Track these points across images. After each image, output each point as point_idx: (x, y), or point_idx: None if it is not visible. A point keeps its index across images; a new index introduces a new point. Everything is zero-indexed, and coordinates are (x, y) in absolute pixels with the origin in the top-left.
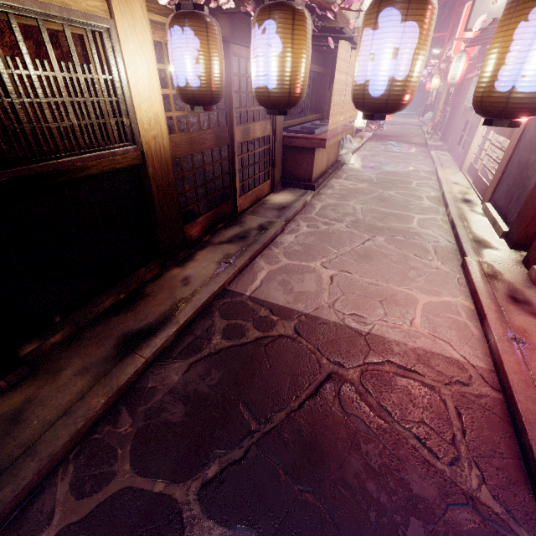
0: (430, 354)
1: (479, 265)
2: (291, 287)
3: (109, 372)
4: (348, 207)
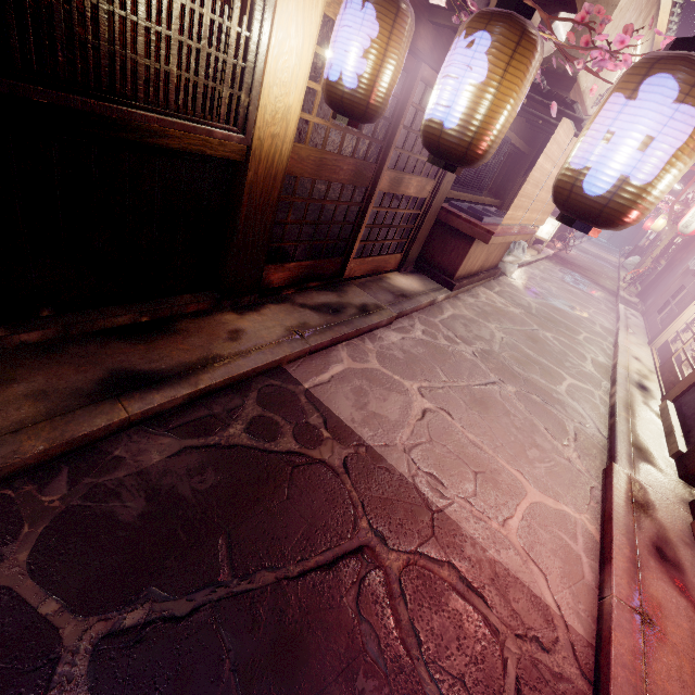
0: (513, 580)
1: (629, 481)
2: (367, 402)
3: (71, 411)
4: (486, 329)
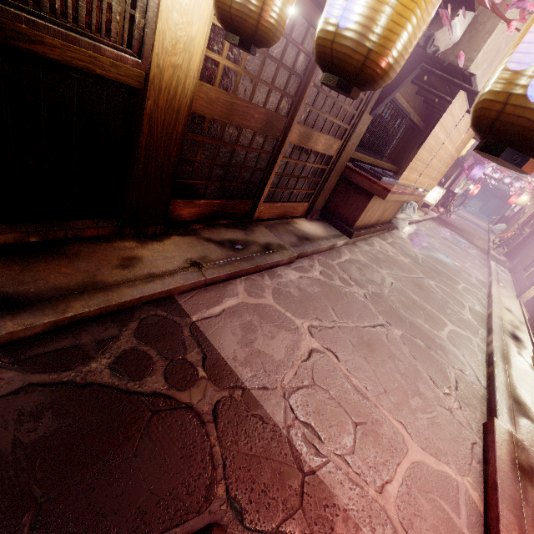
0: None
1: (511, 440)
2: (253, 339)
3: None
4: (378, 274)
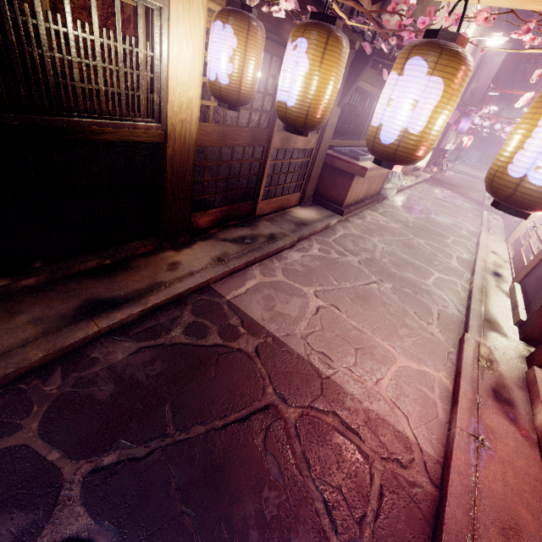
0: (381, 421)
1: (477, 345)
2: (273, 305)
3: (60, 329)
4: (370, 243)
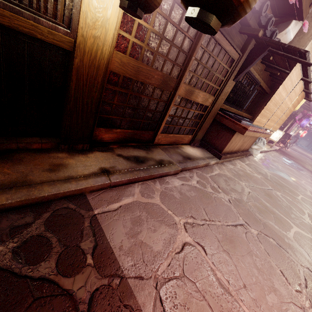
0: None
1: None
2: (139, 231)
3: None
4: (239, 185)
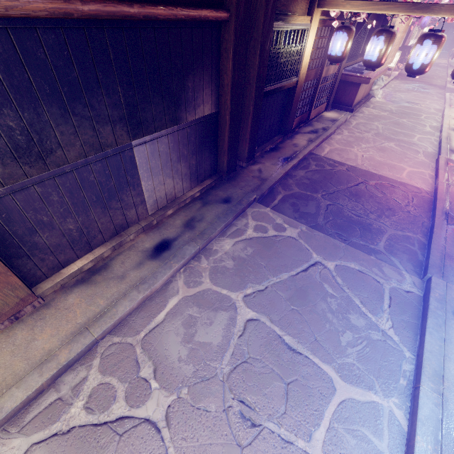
0: (406, 184)
1: (446, 159)
2: (343, 156)
3: (282, 166)
4: (373, 125)
